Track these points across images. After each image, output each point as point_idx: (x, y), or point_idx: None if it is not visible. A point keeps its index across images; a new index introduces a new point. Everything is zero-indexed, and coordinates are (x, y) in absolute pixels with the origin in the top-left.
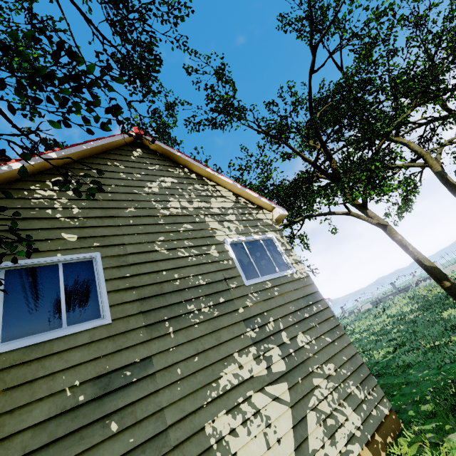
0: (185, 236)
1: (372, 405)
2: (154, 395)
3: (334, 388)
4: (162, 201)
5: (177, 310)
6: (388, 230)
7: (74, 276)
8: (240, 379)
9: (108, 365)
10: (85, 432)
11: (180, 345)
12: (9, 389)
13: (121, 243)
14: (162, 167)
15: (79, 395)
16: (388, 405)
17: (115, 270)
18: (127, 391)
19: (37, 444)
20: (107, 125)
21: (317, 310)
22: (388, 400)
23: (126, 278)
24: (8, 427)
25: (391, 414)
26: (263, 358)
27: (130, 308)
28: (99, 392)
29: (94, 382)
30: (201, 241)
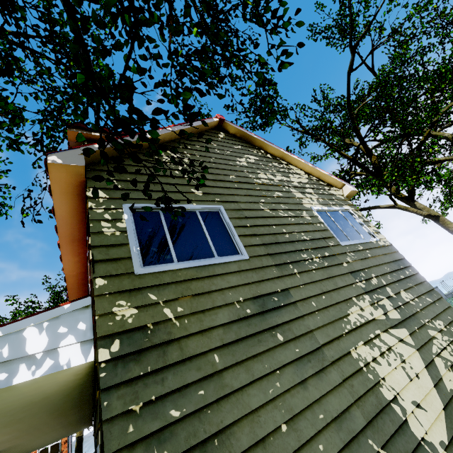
0: (279, 201)
1: None
2: (301, 319)
3: (450, 342)
4: (253, 173)
5: (294, 256)
6: (441, 221)
7: (209, 221)
8: (365, 319)
9: (259, 290)
10: (260, 337)
11: (307, 284)
12: (195, 295)
13: (234, 200)
14: (243, 147)
15: (245, 308)
16: None
17: (238, 220)
18: (279, 312)
19: (229, 339)
20: (286, 63)
21: (409, 274)
22: None
23: (248, 227)
24: (205, 322)
25: None
26: (377, 305)
27: (259, 250)
28: (259, 309)
29: (253, 301)
30: (293, 206)
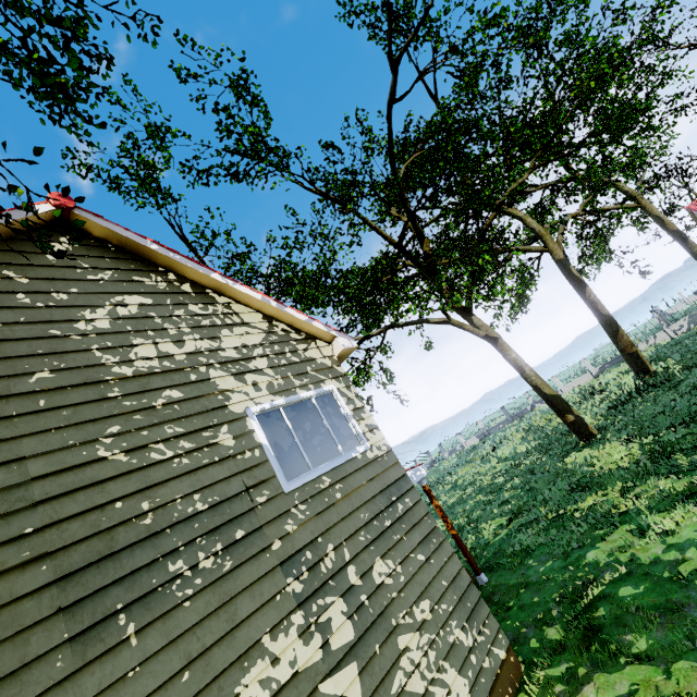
0: (167, 415)
1: (483, 652)
2: None
3: (430, 643)
4: (118, 347)
5: (145, 581)
6: (500, 345)
7: None
8: (274, 687)
9: None
10: None
11: (152, 656)
12: None
13: (14, 457)
14: (120, 274)
15: None
16: (505, 643)
17: None
18: None
19: None
20: None
21: (404, 509)
22: (503, 617)
23: (24, 539)
24: None
25: (509, 655)
26: (315, 628)
27: (33, 609)
28: None
29: None
30: (201, 420)
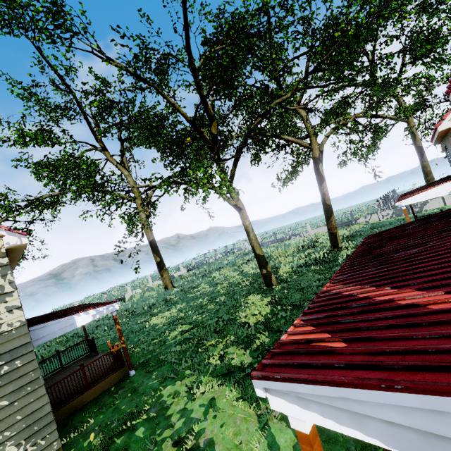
0: None
1: None
2: None
3: None
4: None
5: None
6: (241, 214)
7: None
8: None
9: None
10: None
11: None
12: None
13: None
14: None
15: None
16: (56, 447)
17: None
18: None
19: None
20: None
21: (8, 370)
22: (105, 410)
23: None
24: None
25: None
26: None
27: None
28: None
29: None
30: None
